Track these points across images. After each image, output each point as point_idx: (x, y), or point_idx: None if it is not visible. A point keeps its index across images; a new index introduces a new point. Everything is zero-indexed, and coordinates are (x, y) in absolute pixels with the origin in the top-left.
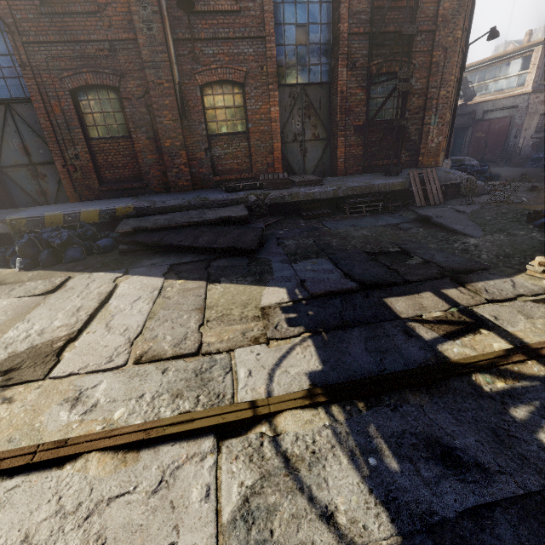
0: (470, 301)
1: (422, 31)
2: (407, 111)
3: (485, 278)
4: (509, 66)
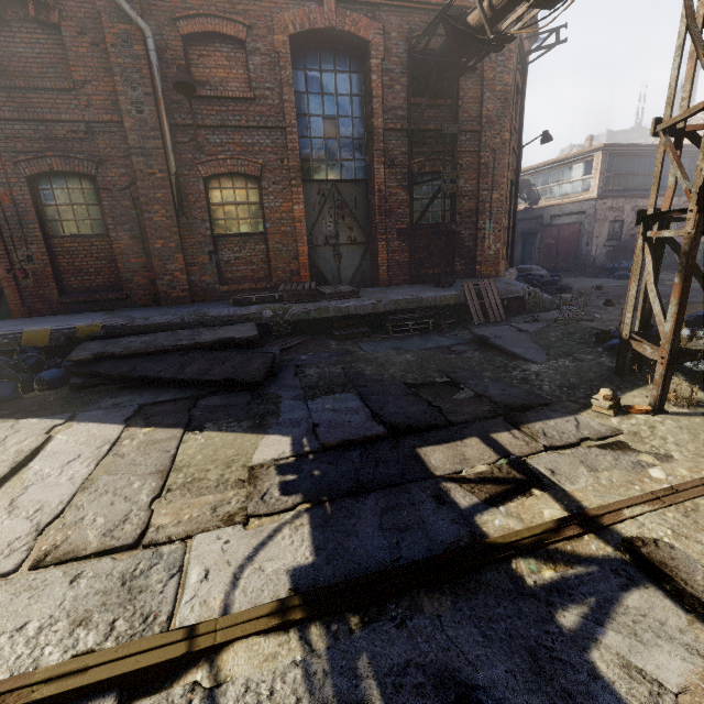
0: (524, 449)
1: (467, 131)
2: (458, 215)
3: (545, 416)
4: (572, 171)
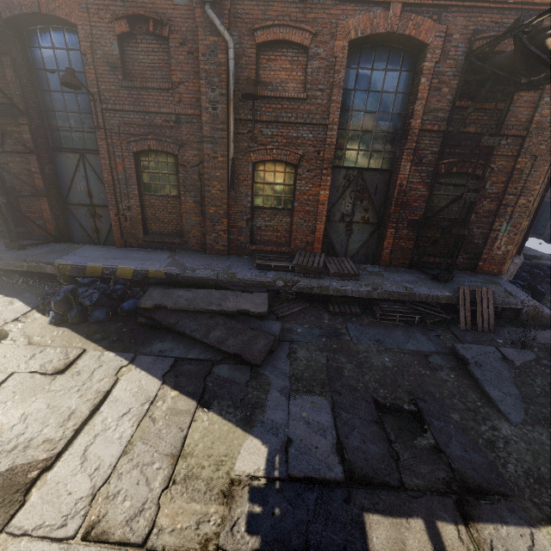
0: None
1: (509, 135)
2: (474, 214)
3: (499, 516)
4: None
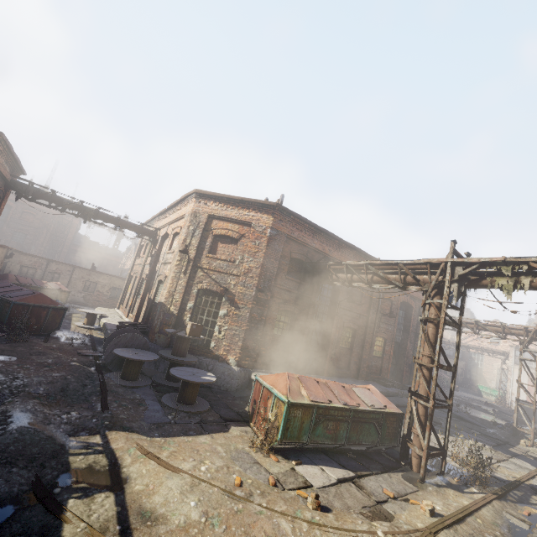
0: (523, 451)
1: None
2: None
3: (514, 445)
4: None
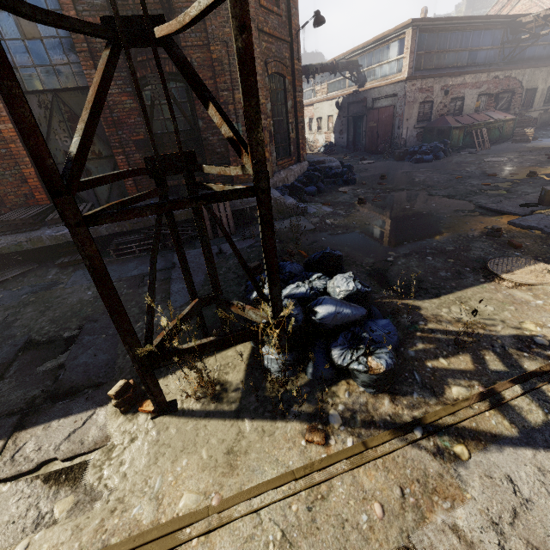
0: None
1: None
2: (200, 120)
3: (66, 411)
4: (389, 50)
